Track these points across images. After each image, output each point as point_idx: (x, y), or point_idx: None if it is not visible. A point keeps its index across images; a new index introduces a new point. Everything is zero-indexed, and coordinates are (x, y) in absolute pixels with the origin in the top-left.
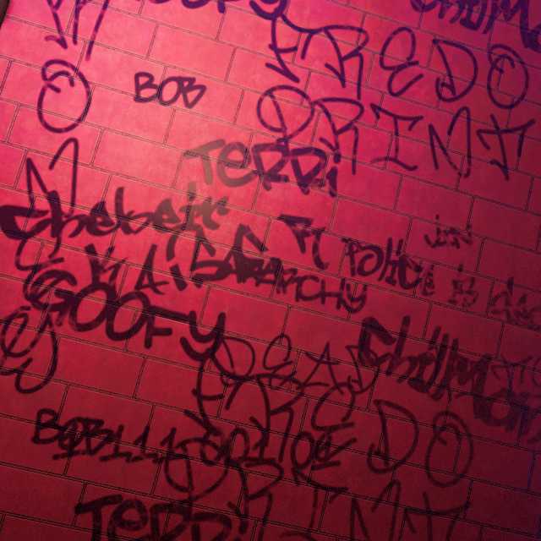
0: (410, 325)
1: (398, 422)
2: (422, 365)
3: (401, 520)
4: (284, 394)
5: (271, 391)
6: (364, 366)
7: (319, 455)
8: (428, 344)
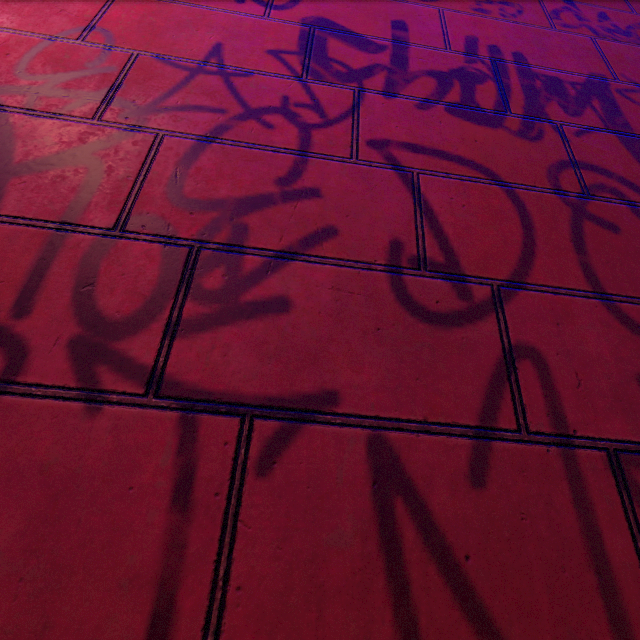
0: (410, 31)
1: (455, 184)
2: (465, 84)
3: (616, 511)
4: (75, 127)
5: (30, 122)
6: (323, 82)
7: (202, 282)
8: (463, 56)
